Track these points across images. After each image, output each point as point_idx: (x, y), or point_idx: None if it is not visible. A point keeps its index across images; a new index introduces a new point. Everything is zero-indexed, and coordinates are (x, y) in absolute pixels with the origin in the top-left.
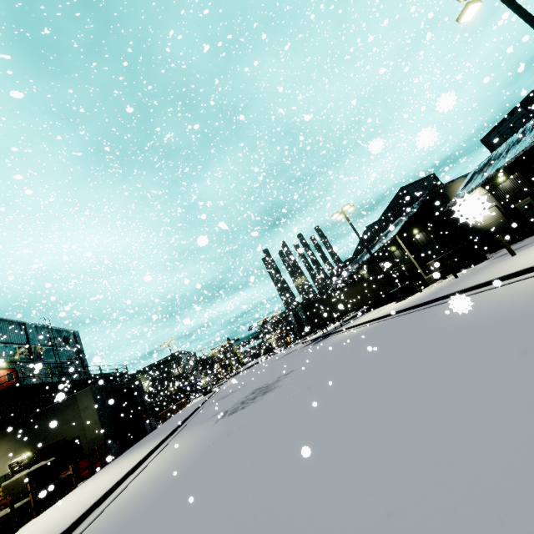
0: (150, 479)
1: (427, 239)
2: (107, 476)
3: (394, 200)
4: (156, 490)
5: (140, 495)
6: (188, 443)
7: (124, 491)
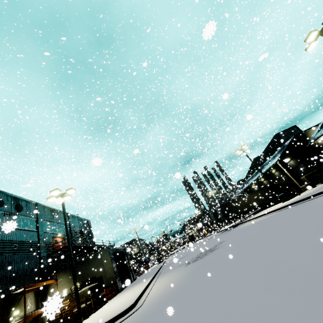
0: (164, 287)
1: (297, 164)
2: (128, 293)
3: (271, 142)
4: (176, 286)
5: (166, 290)
6: (174, 275)
7: (150, 293)
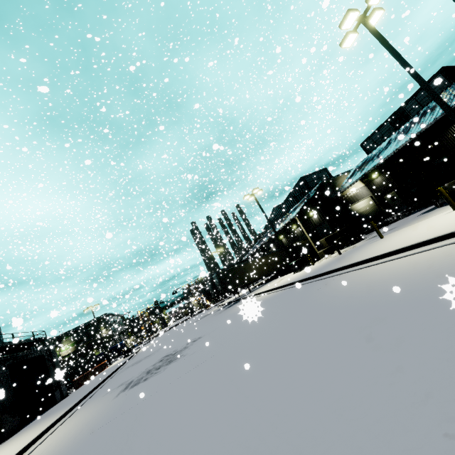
0: None
1: (320, 220)
2: None
3: (295, 187)
4: None
5: None
6: (81, 423)
7: None
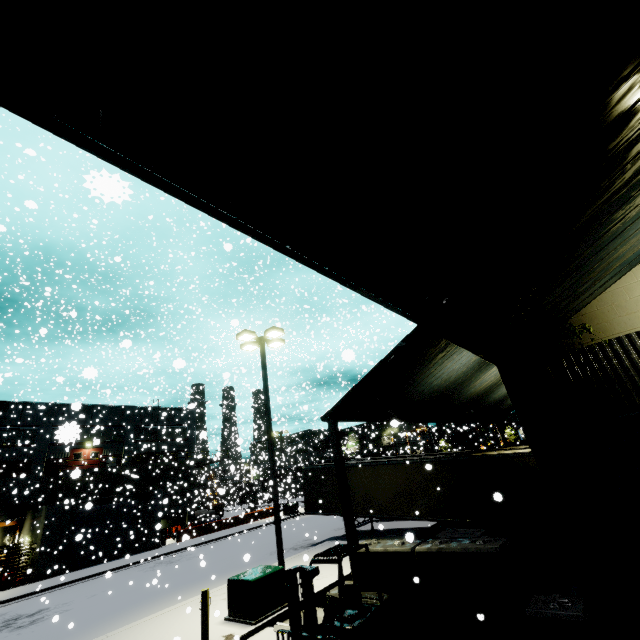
0: None
1: None
2: None
3: None
4: None
5: None
6: None
7: None
